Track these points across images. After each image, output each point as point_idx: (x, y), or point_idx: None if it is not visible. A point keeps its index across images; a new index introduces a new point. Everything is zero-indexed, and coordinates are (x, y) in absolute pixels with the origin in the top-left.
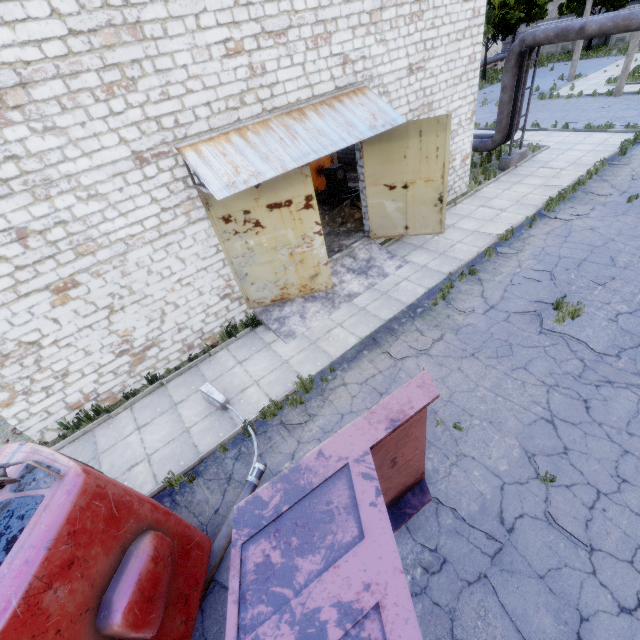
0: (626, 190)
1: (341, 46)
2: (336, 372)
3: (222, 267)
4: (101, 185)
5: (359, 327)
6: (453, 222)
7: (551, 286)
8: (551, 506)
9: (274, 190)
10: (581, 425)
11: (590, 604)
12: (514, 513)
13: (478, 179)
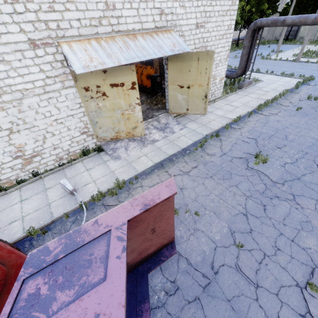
0: (296, 105)
1: (160, 4)
2: (138, 179)
3: (83, 116)
4: (6, 55)
5: (155, 157)
6: (212, 110)
7: (255, 146)
8: (239, 260)
9: (114, 76)
10: (260, 218)
11: (252, 317)
12: (219, 263)
13: (227, 91)
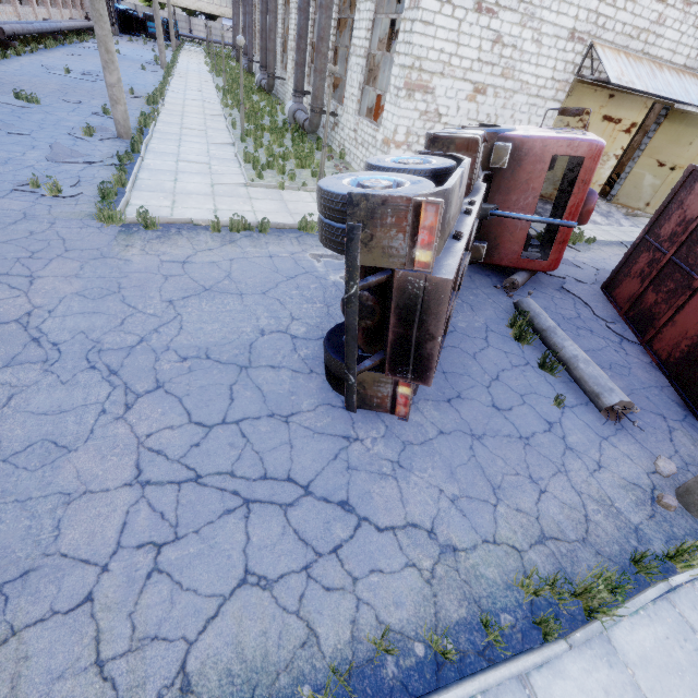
0: None
1: None
2: (594, 244)
3: None
4: (546, 37)
5: (606, 236)
6: None
7: None
8: None
9: (618, 106)
10: None
11: None
12: None
13: None
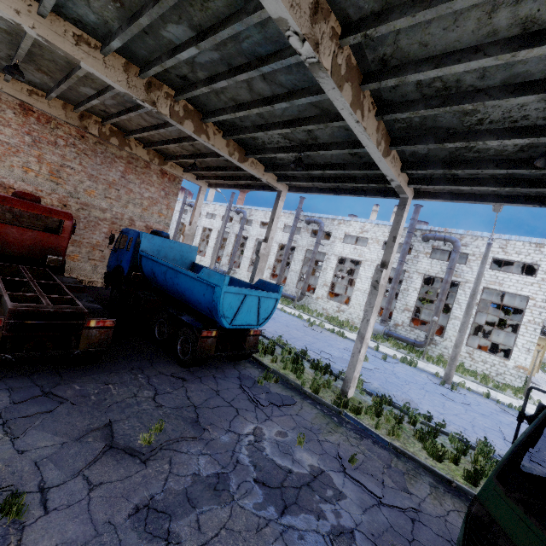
0: None
1: None
2: None
3: None
4: None
5: None
6: None
7: None
8: None
9: (539, 340)
10: None
11: None
12: None
13: None
